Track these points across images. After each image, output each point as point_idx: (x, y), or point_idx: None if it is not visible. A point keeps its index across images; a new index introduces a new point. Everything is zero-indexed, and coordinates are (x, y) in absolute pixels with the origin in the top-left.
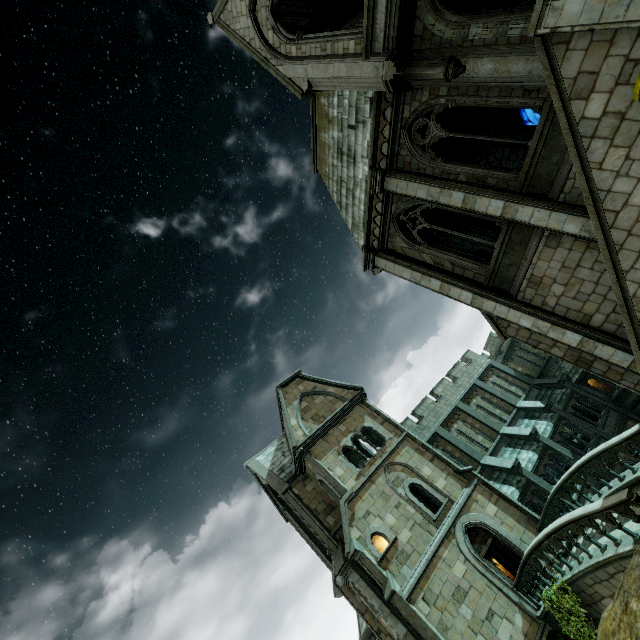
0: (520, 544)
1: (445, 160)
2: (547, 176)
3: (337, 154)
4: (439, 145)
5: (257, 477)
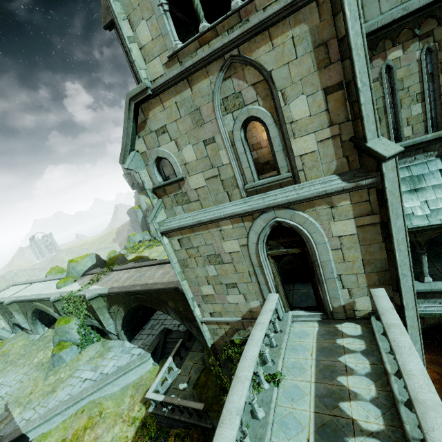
0: (330, 278)
1: None
2: None
3: None
4: None
5: None
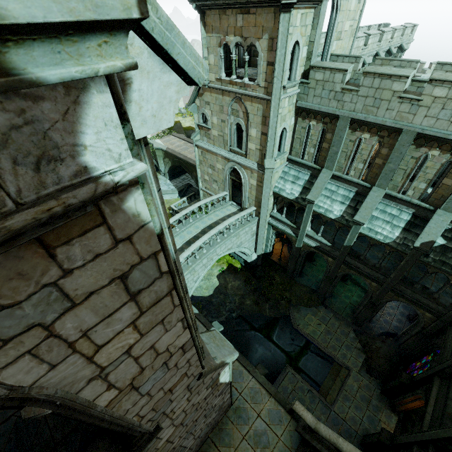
0: (245, 197)
1: None
2: None
3: None
4: None
5: None
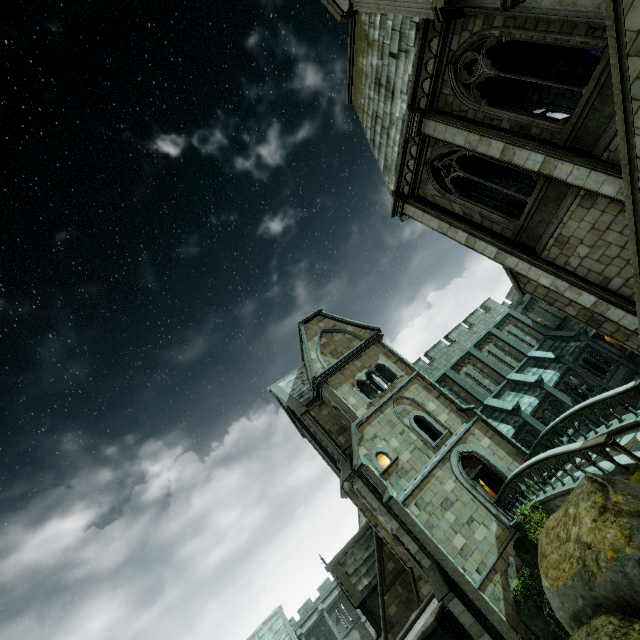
0: (506, 471)
1: (490, 103)
2: (595, 130)
3: (374, 85)
4: (488, 77)
5: (279, 400)
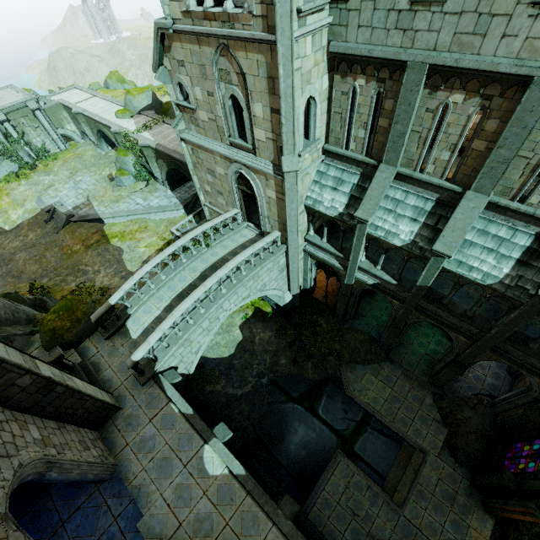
0: (264, 216)
1: None
2: None
3: None
4: None
5: None
